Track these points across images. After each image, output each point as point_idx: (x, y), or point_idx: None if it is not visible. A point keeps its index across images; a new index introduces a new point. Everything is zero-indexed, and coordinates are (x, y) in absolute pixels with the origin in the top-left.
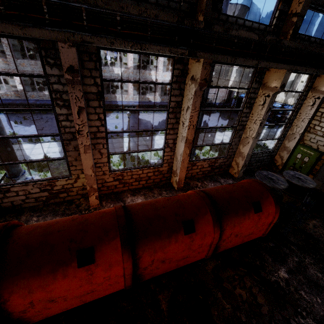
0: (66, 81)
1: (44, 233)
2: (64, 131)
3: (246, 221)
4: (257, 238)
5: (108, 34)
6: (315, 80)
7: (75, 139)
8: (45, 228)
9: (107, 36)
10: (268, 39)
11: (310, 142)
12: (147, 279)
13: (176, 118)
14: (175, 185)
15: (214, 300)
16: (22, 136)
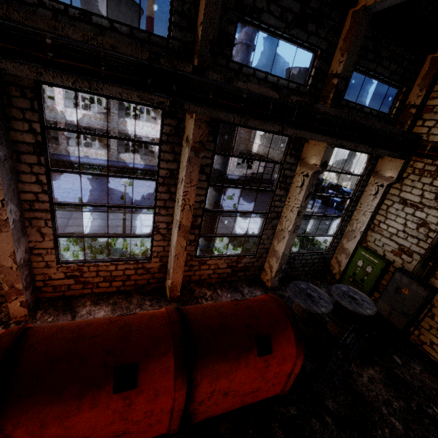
0: None
1: None
2: None
3: (241, 370)
4: (272, 397)
5: (32, 60)
6: (377, 162)
7: None
8: None
9: (31, 63)
10: (294, 99)
11: (374, 245)
12: None
13: (170, 192)
14: (168, 291)
15: None
16: None
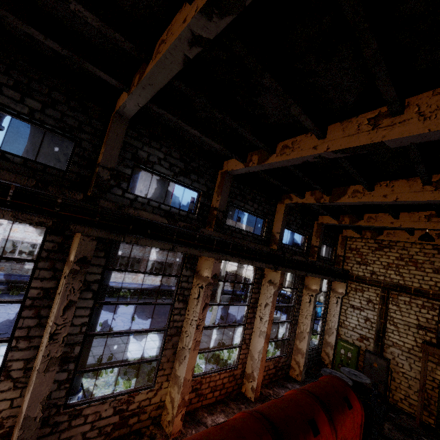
0: (207, 283)
1: None
2: (172, 325)
3: (347, 419)
4: None
5: (239, 256)
6: (331, 283)
7: (177, 334)
8: (205, 438)
9: (238, 257)
10: (309, 260)
11: (345, 336)
12: None
13: (253, 312)
14: (251, 394)
15: None
16: (136, 331)
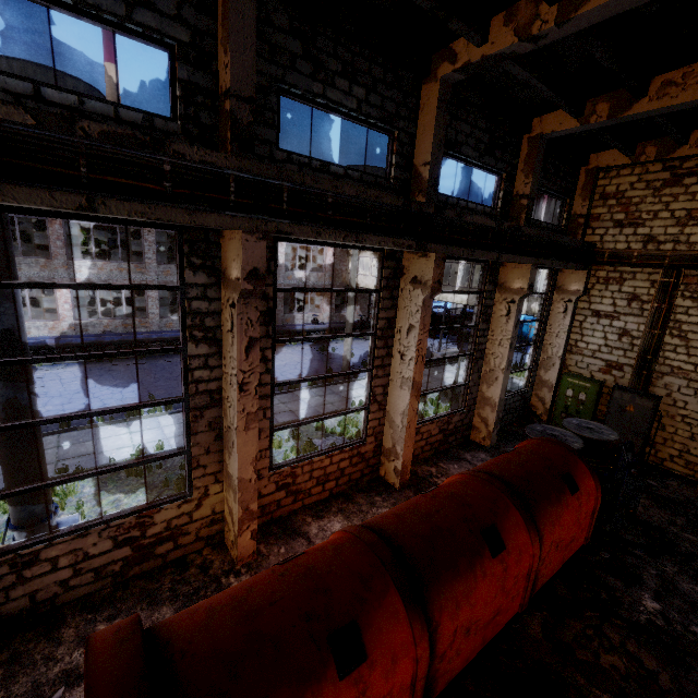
0: (239, 294)
1: (241, 617)
2: (195, 390)
3: (565, 512)
4: (580, 548)
5: (314, 221)
6: (557, 276)
7: (213, 405)
8: (235, 605)
9: (312, 224)
10: (506, 226)
11: (577, 368)
12: (439, 691)
13: (387, 346)
14: (394, 478)
15: (579, 695)
16: (106, 411)
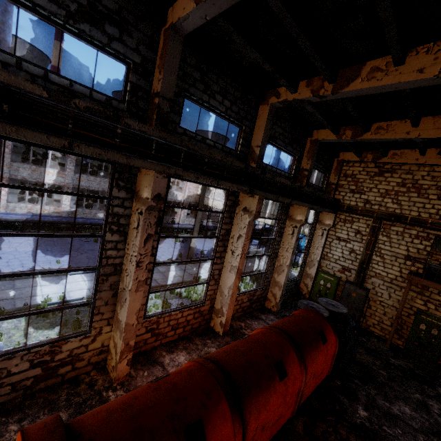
0: (146, 207)
1: (130, 416)
2: (106, 263)
3: (319, 355)
4: (325, 377)
5: (196, 170)
6: (319, 215)
7: (115, 273)
8: (125, 408)
9: (195, 172)
10: (296, 185)
11: (327, 268)
12: None
13: (224, 246)
14: (219, 328)
15: None
16: (45, 272)
